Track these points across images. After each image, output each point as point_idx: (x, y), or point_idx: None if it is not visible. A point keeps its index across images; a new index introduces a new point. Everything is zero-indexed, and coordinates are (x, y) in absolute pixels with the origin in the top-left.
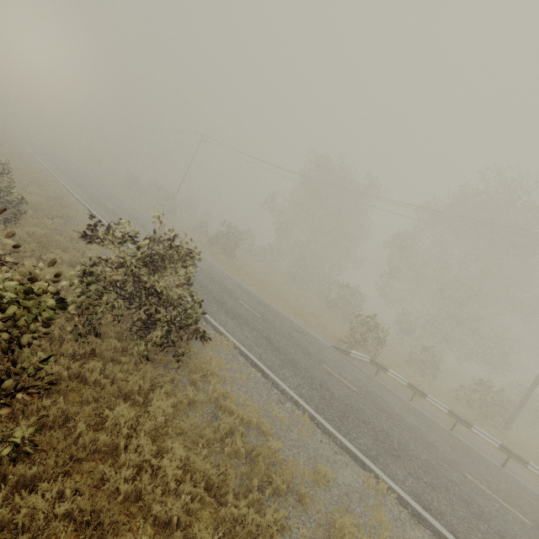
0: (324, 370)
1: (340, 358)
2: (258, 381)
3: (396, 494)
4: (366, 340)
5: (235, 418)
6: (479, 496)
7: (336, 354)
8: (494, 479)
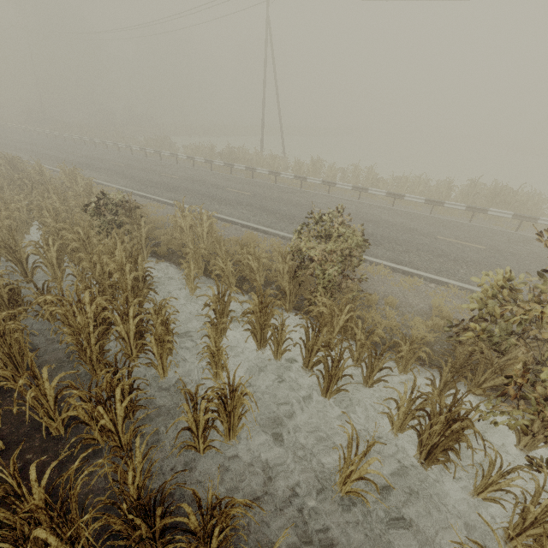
0: None
1: None
2: None
3: None
4: None
5: None
6: None
7: None
8: None
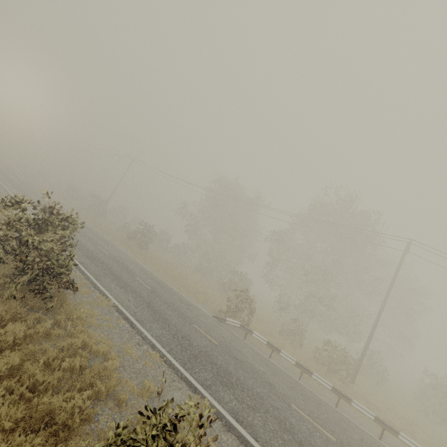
0: (193, 328)
1: (215, 323)
2: (124, 329)
3: (214, 409)
4: (240, 310)
5: (86, 349)
6: (296, 419)
7: (212, 321)
8: (319, 411)
